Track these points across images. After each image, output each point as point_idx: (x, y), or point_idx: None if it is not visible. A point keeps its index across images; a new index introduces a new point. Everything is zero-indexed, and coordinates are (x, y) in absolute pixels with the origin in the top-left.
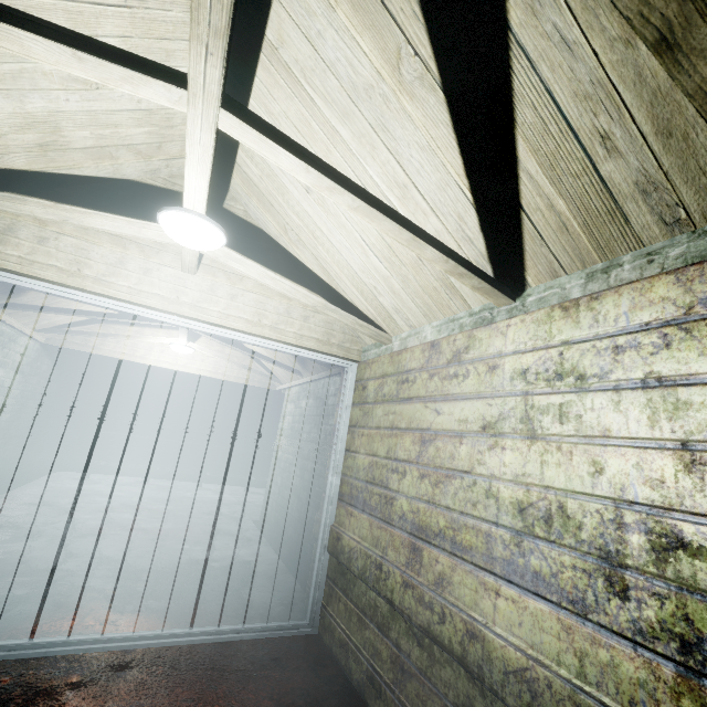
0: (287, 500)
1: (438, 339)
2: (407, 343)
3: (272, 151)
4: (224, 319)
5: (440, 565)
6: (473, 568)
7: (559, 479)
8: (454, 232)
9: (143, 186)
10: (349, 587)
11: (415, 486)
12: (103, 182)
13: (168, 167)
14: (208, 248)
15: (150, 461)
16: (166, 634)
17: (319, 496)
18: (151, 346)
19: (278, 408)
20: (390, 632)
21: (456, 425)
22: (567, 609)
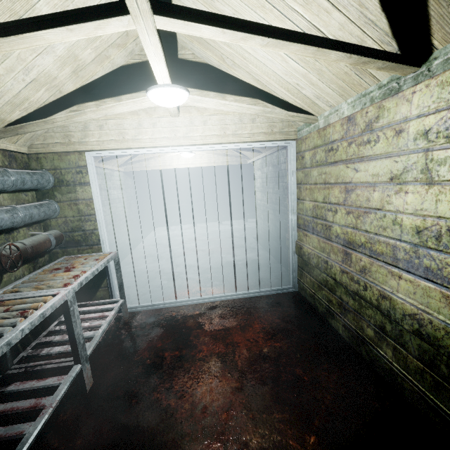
0: (269, 227)
1: (353, 114)
2: (329, 120)
3: (195, 29)
4: (204, 139)
5: (362, 262)
6: (384, 264)
7: (449, 212)
8: (357, 20)
9: (129, 67)
10: (311, 271)
11: (344, 219)
12: (110, 76)
13: (137, 45)
14: (180, 103)
15: (193, 216)
16: (226, 295)
17: (286, 224)
18: (172, 157)
19: (252, 171)
20: (336, 292)
21: (370, 179)
22: (447, 287)
